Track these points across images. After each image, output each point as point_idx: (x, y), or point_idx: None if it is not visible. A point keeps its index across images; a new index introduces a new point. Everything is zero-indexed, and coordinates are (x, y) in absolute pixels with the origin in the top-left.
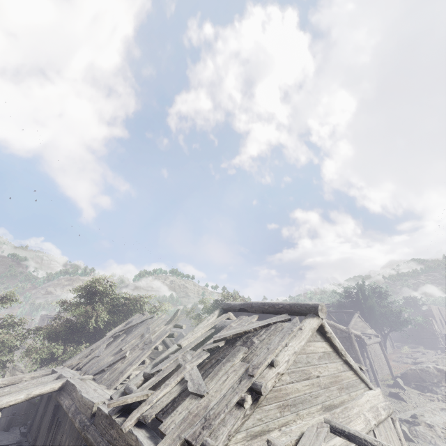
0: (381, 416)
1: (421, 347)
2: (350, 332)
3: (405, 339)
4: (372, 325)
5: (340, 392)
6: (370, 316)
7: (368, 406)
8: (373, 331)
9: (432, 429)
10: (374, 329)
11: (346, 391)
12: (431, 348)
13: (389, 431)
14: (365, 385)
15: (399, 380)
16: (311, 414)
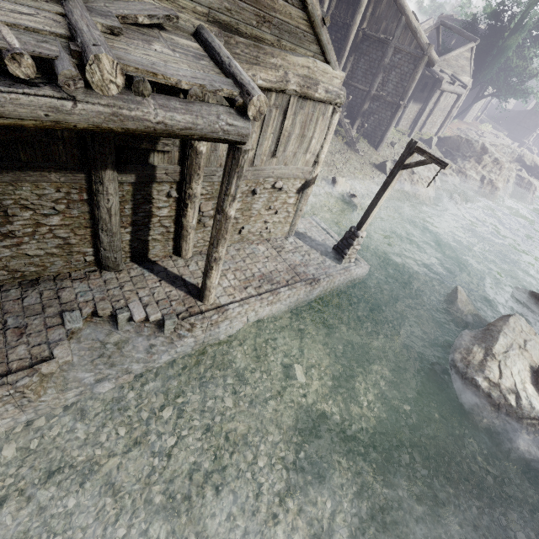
0: (315, 93)
1: (506, 134)
2: (428, 52)
3: (501, 121)
4: (479, 76)
5: (260, 24)
6: (489, 63)
7: (304, 73)
8: (470, 82)
9: (412, 176)
10: (476, 82)
11: (275, 31)
12: (514, 138)
13: (320, 115)
14: (321, 51)
15: (435, 139)
16: (180, 7)
